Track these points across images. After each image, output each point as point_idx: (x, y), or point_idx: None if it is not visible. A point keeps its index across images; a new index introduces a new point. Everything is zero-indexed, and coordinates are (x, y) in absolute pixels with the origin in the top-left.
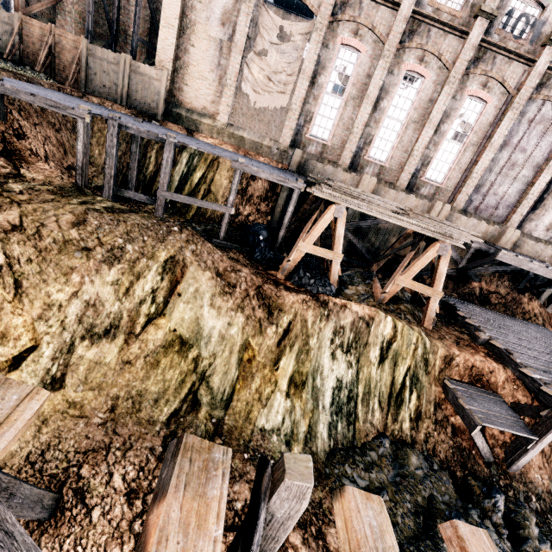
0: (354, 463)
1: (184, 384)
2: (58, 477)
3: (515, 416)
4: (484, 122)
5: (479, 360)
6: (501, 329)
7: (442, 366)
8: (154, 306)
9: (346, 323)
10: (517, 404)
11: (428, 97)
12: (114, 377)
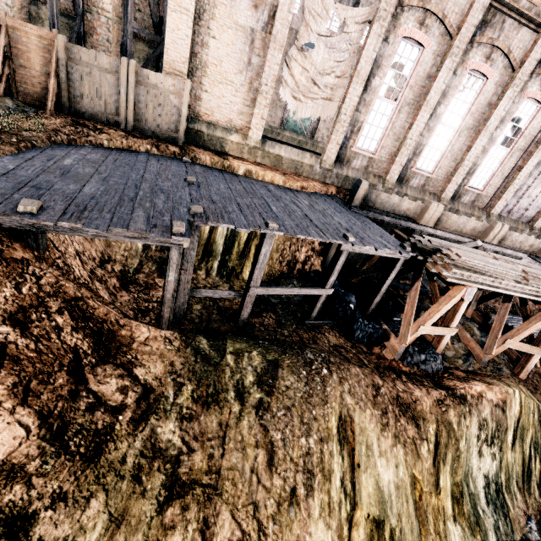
0: None
1: None
2: None
3: None
4: (535, 125)
5: None
6: None
7: None
8: (348, 501)
9: (485, 415)
10: None
11: (487, 100)
12: None
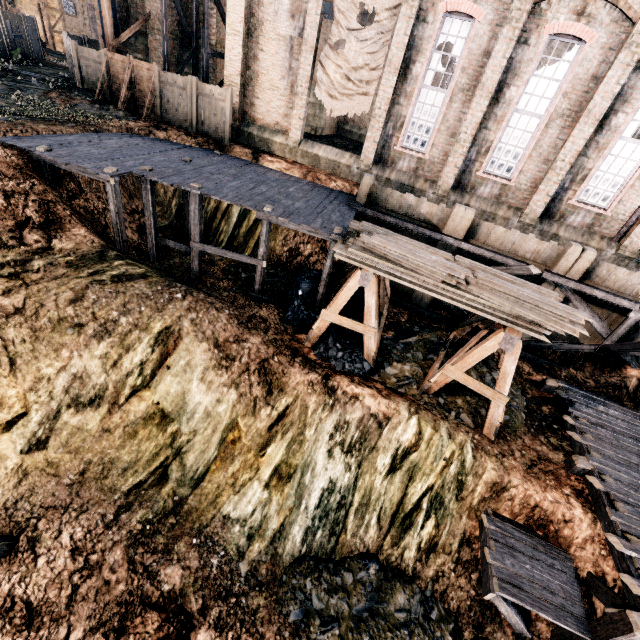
0: (318, 580)
1: (157, 457)
2: (21, 524)
3: (574, 595)
4: None
5: (549, 501)
6: (634, 457)
7: (487, 495)
8: (141, 378)
9: (352, 418)
10: (592, 578)
11: (589, 72)
12: (92, 443)
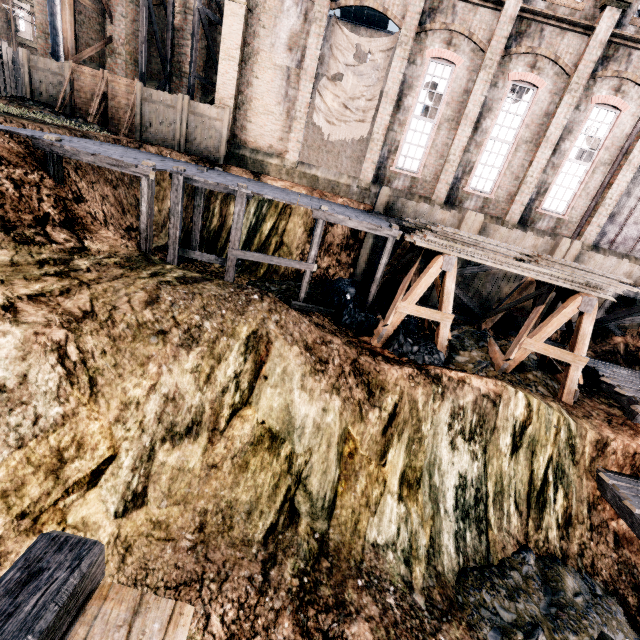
0: (494, 588)
1: (278, 489)
2: None
3: None
4: (618, 134)
5: None
6: None
7: (594, 454)
8: (239, 394)
9: (466, 402)
10: None
11: (542, 110)
12: (200, 486)
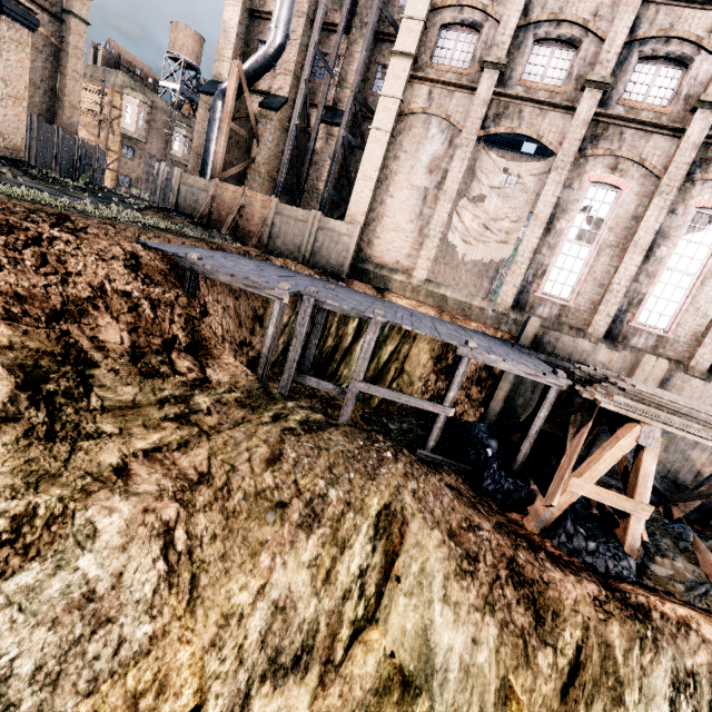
0: None
1: None
2: None
3: None
4: None
5: None
6: None
7: None
8: (363, 603)
9: (695, 665)
10: None
11: None
12: None
